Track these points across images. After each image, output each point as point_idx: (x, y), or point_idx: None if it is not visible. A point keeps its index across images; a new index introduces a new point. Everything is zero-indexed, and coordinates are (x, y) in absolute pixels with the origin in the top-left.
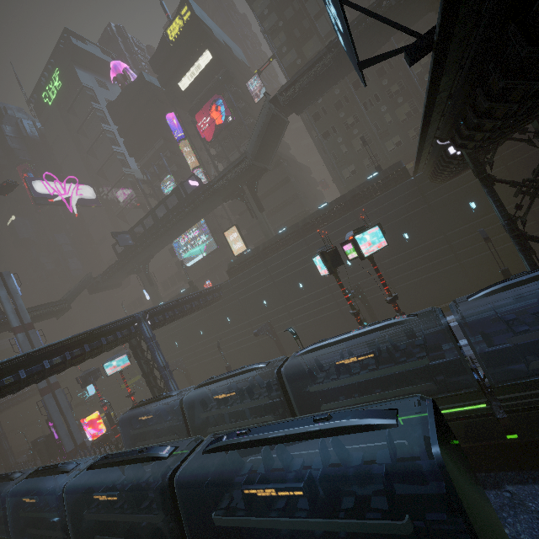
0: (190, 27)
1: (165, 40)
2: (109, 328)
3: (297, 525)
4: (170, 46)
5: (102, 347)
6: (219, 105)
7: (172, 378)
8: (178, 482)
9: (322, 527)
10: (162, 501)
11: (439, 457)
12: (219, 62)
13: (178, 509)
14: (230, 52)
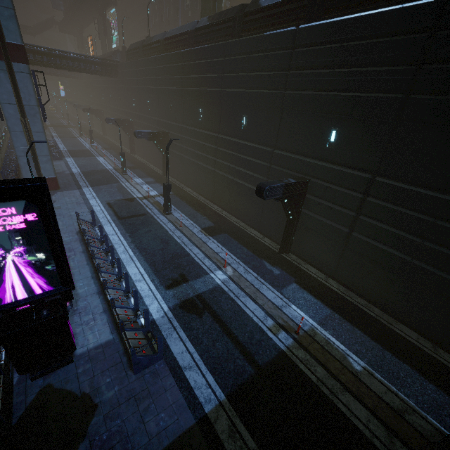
0: None
1: None
2: None
3: None
4: None
5: None
6: None
7: None
8: None
9: None
10: None
11: None
12: None
13: None
14: None
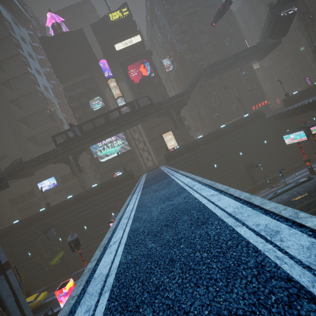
0: (126, 19)
1: (106, 18)
2: None
3: None
4: (110, 23)
5: None
6: (146, 65)
7: None
8: None
9: None
10: None
11: None
12: (143, 44)
13: None
14: None
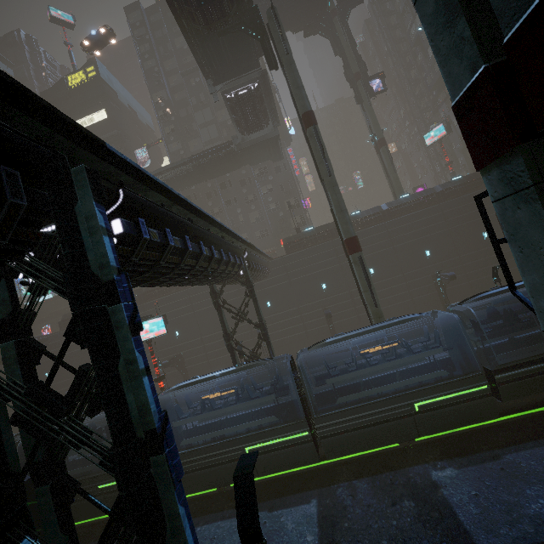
0: (94, 84)
1: (64, 83)
2: None
3: None
4: (67, 90)
5: None
6: None
7: None
8: None
9: None
10: None
11: None
12: (114, 123)
13: None
14: (133, 116)
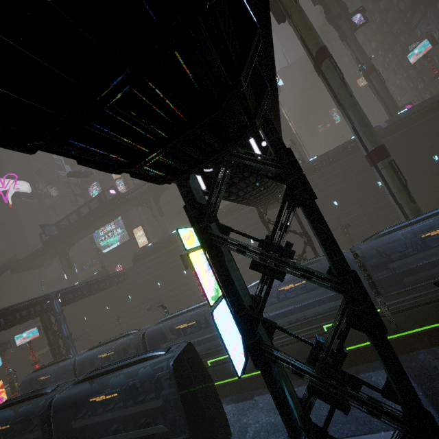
0: None
1: None
2: (24, 305)
3: (115, 415)
4: None
5: (15, 320)
6: None
7: (73, 346)
8: (54, 405)
9: (126, 412)
10: (42, 423)
11: (171, 365)
12: None
13: (51, 423)
14: None
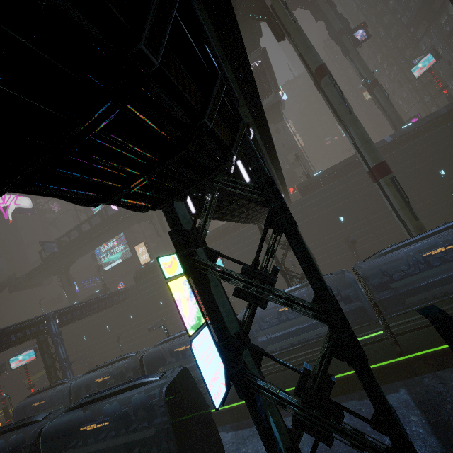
0: None
1: None
2: (20, 326)
3: (106, 445)
4: None
5: (10, 343)
6: None
7: (70, 369)
8: (44, 434)
9: (117, 442)
10: None
11: (164, 392)
12: None
13: None
14: None
